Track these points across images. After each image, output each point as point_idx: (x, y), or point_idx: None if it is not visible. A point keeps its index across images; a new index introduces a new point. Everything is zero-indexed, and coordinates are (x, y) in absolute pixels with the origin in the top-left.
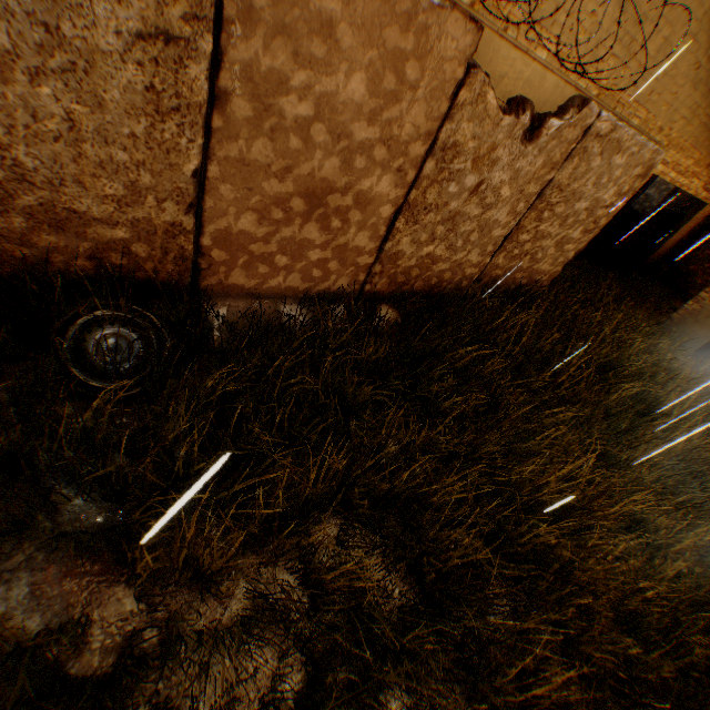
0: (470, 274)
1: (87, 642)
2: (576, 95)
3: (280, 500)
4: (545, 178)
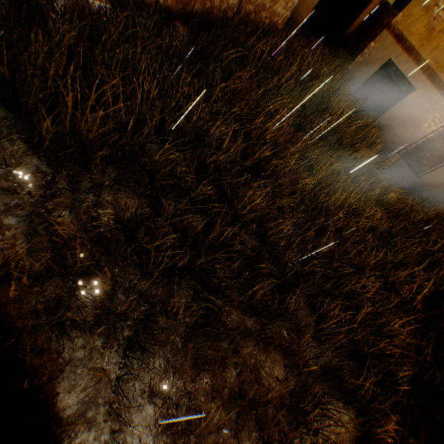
0: (232, 6)
1: (25, 183)
2: None
3: (122, 113)
4: None
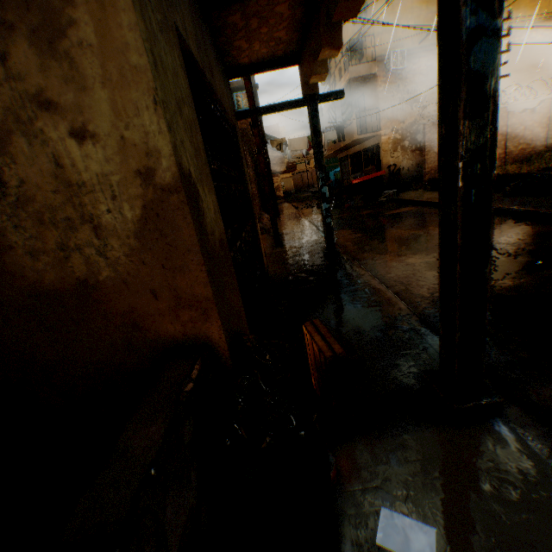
0: (540, 149)
1: None
2: (539, 101)
3: None
4: (544, 117)
